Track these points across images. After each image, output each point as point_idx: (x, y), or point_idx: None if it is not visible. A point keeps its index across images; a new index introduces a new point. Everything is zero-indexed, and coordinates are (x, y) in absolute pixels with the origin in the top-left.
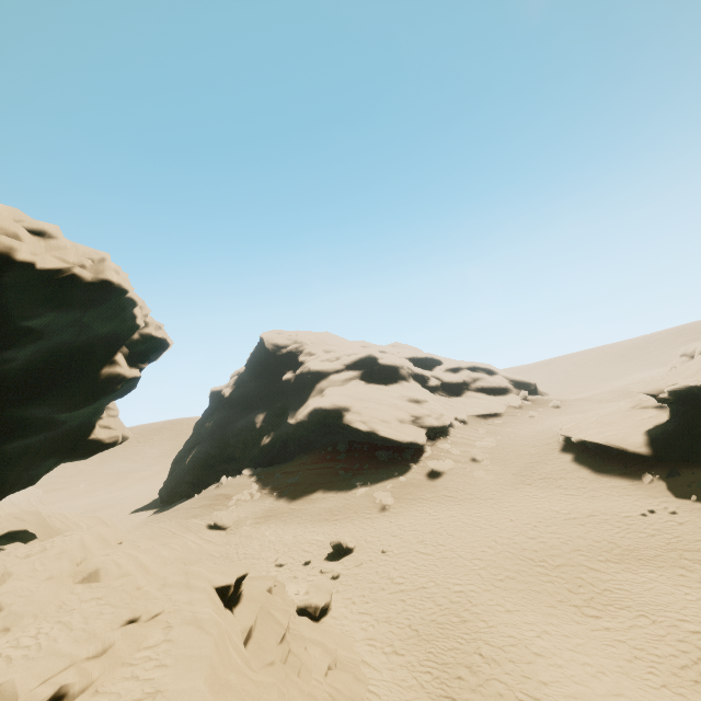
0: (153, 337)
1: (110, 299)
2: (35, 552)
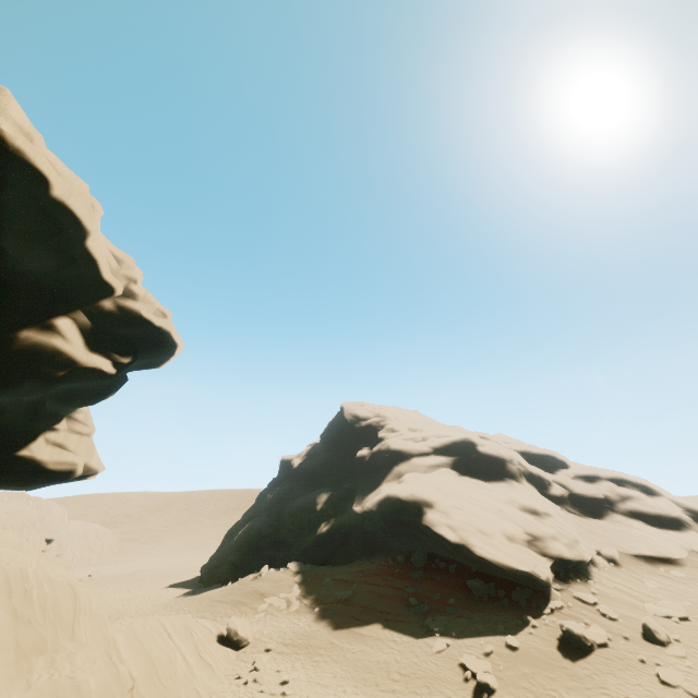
0: (145, 321)
1: (11, 183)
2: None
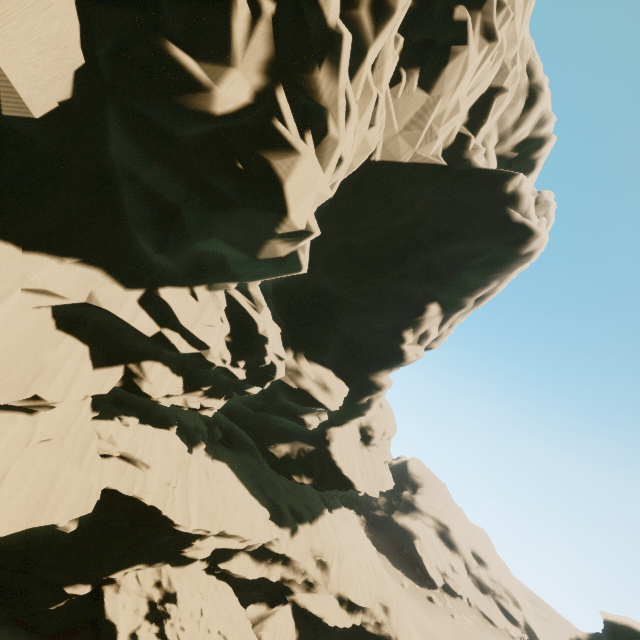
0: None
1: None
2: (349, 512)
